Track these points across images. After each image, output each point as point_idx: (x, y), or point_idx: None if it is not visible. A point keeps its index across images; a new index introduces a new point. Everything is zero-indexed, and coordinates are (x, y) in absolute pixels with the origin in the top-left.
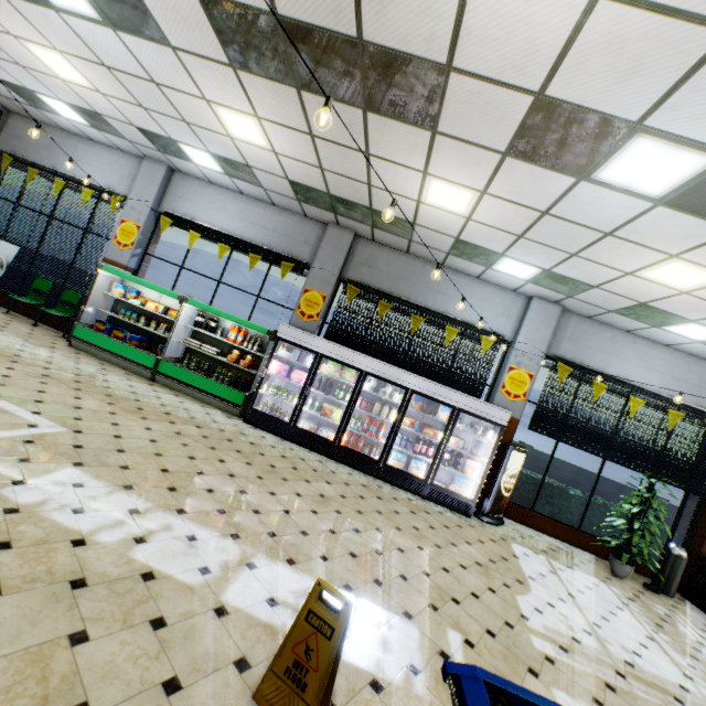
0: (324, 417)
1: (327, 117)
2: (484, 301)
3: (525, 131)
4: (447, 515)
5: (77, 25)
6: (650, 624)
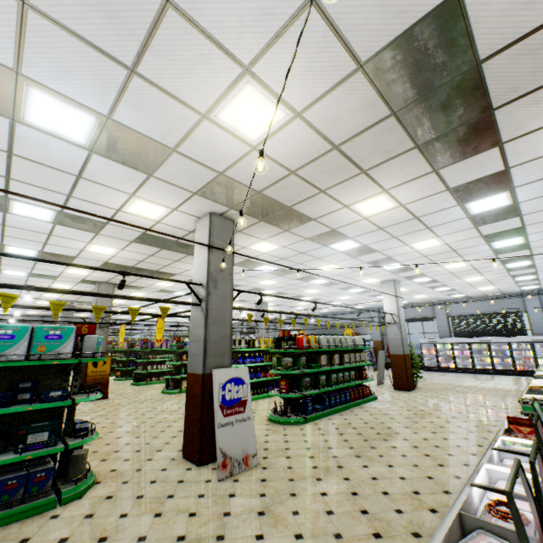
0: None
1: None
2: None
3: None
4: None
5: (0, 309)
6: None
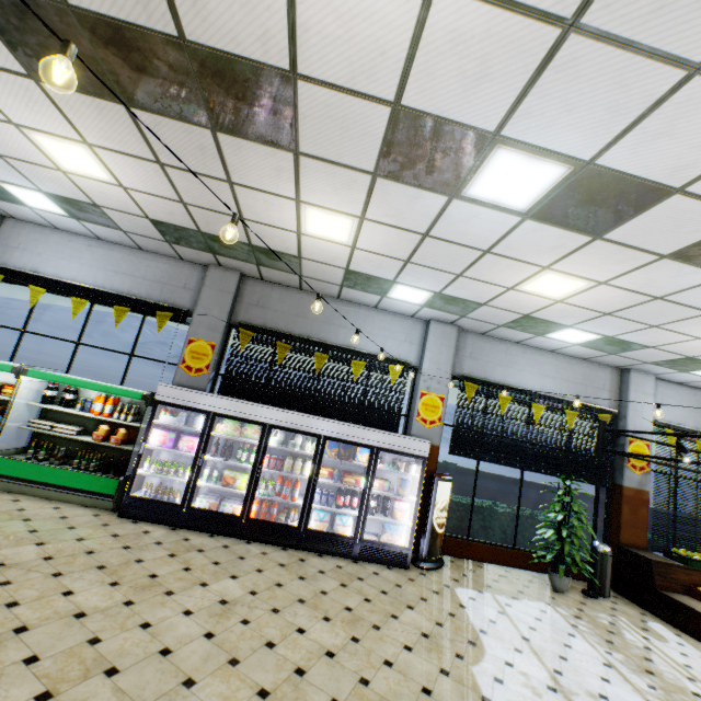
0: (227, 488)
1: (65, 71)
2: (386, 330)
3: (390, 148)
4: (383, 575)
5: None
6: (602, 645)
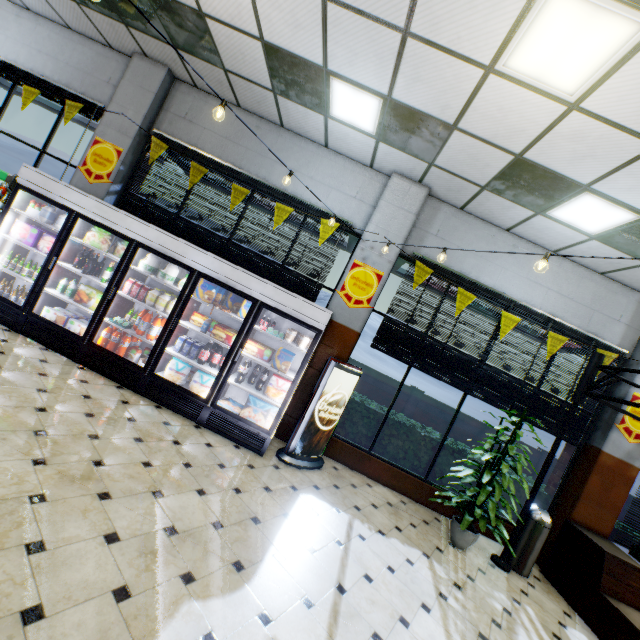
0: (78, 304)
1: None
2: (333, 178)
3: None
4: (217, 449)
5: None
6: (467, 639)
